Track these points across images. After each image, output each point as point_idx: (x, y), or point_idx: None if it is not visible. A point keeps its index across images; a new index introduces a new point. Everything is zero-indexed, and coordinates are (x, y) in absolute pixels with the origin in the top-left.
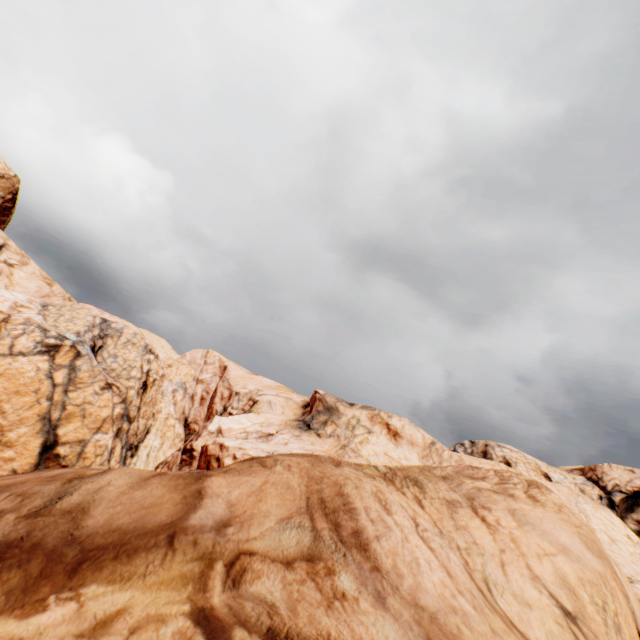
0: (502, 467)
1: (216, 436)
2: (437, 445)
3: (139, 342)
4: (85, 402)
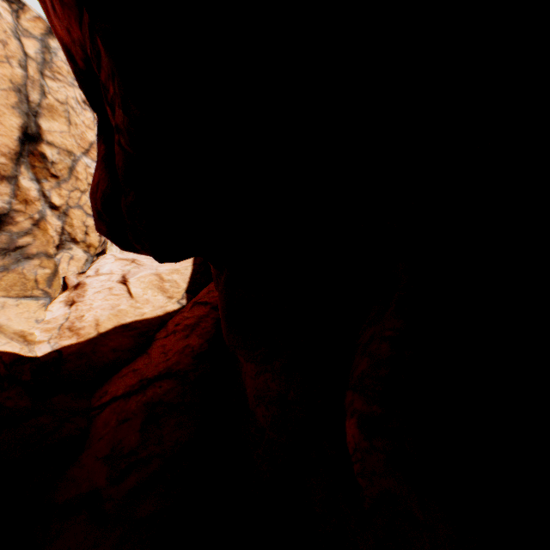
0: None
1: None
2: None
3: None
4: (68, 104)
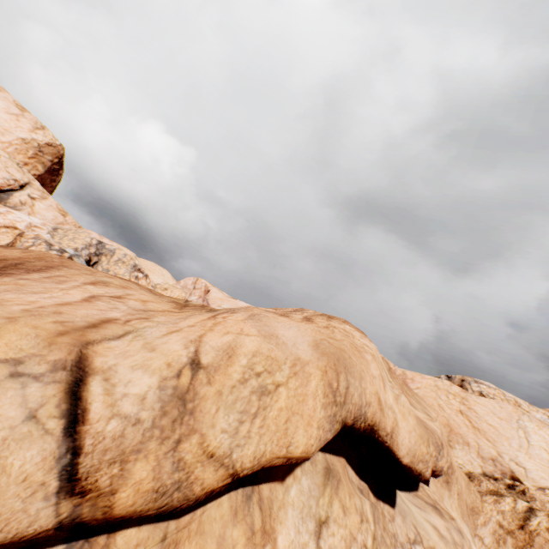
0: (445, 383)
1: None
2: None
3: (128, 261)
4: None
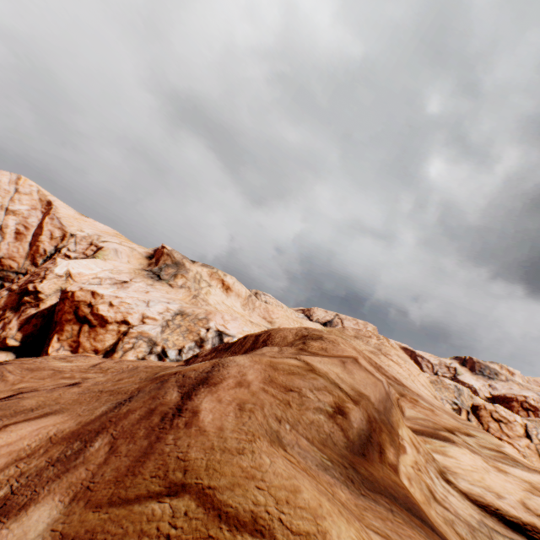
0: (289, 313)
1: (66, 280)
2: (253, 297)
3: None
4: None
